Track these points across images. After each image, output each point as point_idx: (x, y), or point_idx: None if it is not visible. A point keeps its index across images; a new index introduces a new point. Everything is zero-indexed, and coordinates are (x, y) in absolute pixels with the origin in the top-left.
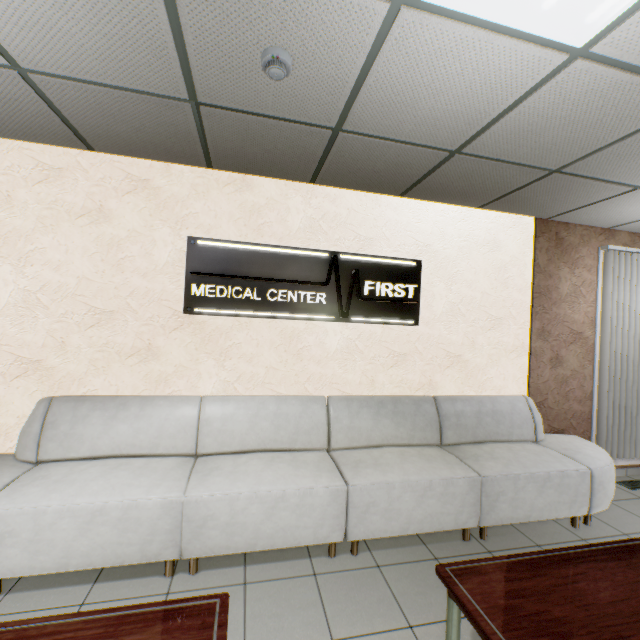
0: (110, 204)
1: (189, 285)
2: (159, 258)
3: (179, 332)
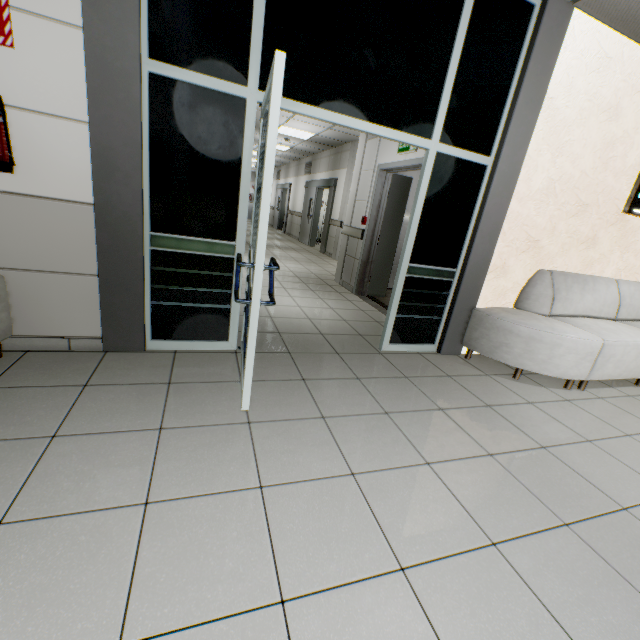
0: (623, 103)
1: (639, 188)
2: (628, 161)
3: (612, 227)
